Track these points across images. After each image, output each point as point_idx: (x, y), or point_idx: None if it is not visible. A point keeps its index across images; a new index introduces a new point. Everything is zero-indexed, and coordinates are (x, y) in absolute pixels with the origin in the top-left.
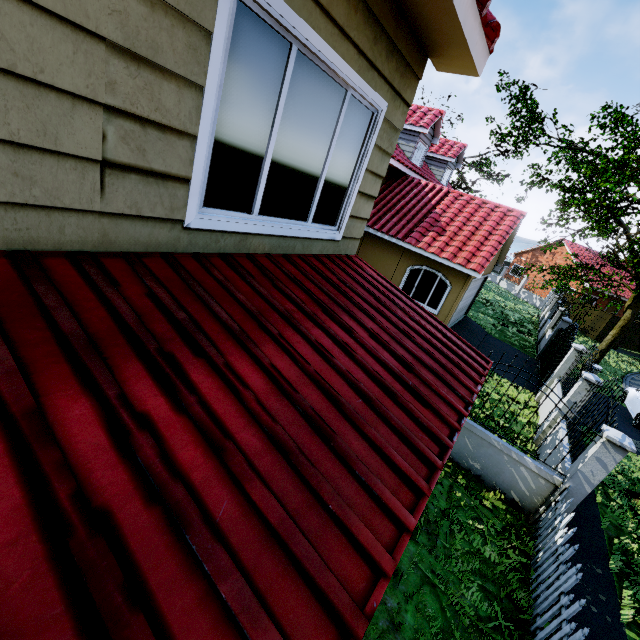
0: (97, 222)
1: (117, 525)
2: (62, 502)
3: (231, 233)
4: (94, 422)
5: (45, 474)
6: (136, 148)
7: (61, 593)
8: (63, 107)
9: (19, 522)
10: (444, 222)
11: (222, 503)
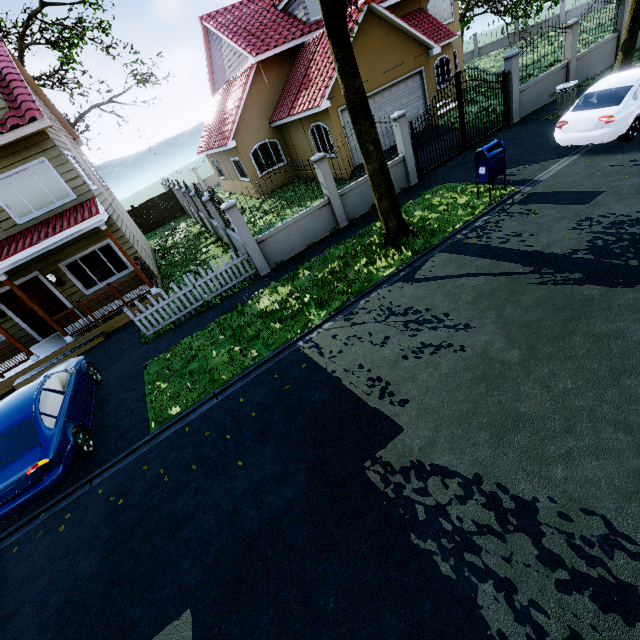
0: (5, 232)
1: None
2: None
3: (32, 220)
4: None
5: None
6: None
7: None
8: None
9: None
10: (311, 73)
11: None
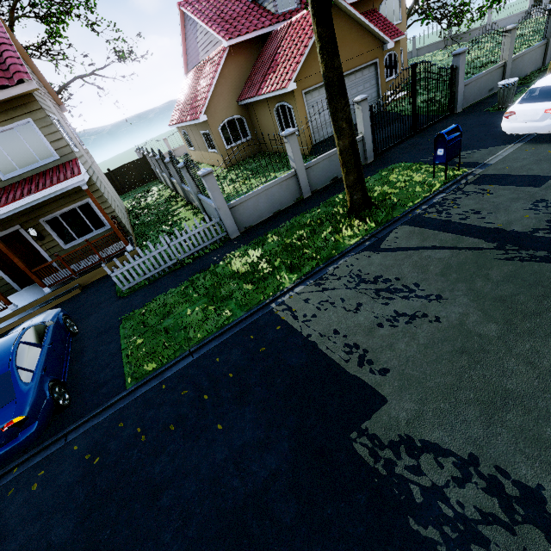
0: None
1: None
2: None
3: (16, 176)
4: None
5: None
6: None
7: None
8: None
9: None
10: (279, 58)
11: None
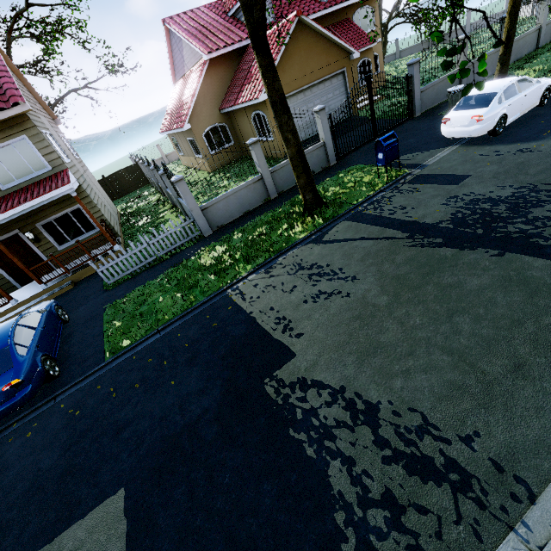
0: None
1: None
2: None
3: (14, 186)
4: None
5: None
6: None
7: None
8: None
9: None
10: (253, 70)
11: None
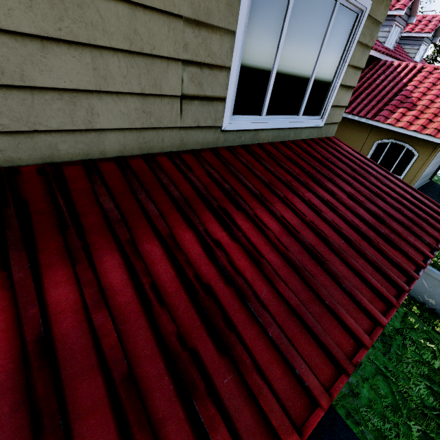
0: (178, 133)
1: (215, 292)
2: (191, 278)
3: (248, 131)
4: (195, 243)
5: (181, 265)
6: (197, 84)
7: (198, 317)
8: (163, 67)
9: (176, 284)
10: (415, 97)
11: (263, 290)
